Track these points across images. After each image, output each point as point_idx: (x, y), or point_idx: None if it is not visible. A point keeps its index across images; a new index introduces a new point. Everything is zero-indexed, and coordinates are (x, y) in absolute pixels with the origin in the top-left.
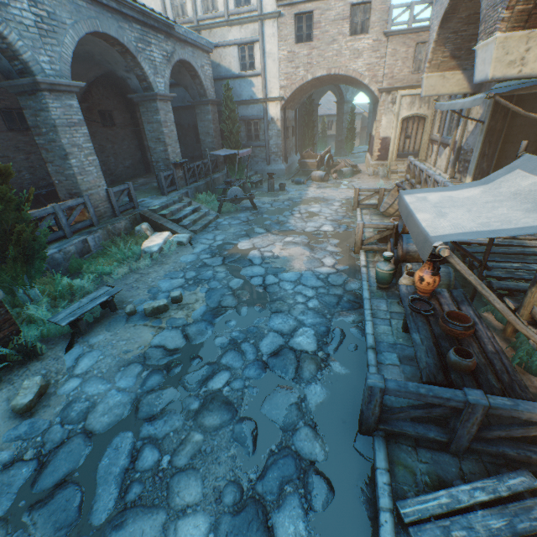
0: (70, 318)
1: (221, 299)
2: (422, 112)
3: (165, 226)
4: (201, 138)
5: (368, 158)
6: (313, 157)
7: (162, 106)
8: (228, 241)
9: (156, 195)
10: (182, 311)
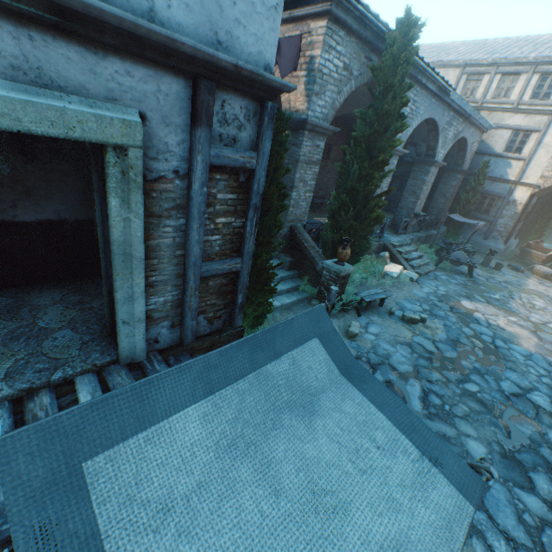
0: (368, 298)
1: (458, 337)
2: None
3: (399, 260)
4: (434, 197)
5: None
6: (542, 250)
7: (432, 170)
8: (451, 294)
9: (390, 233)
10: (427, 330)
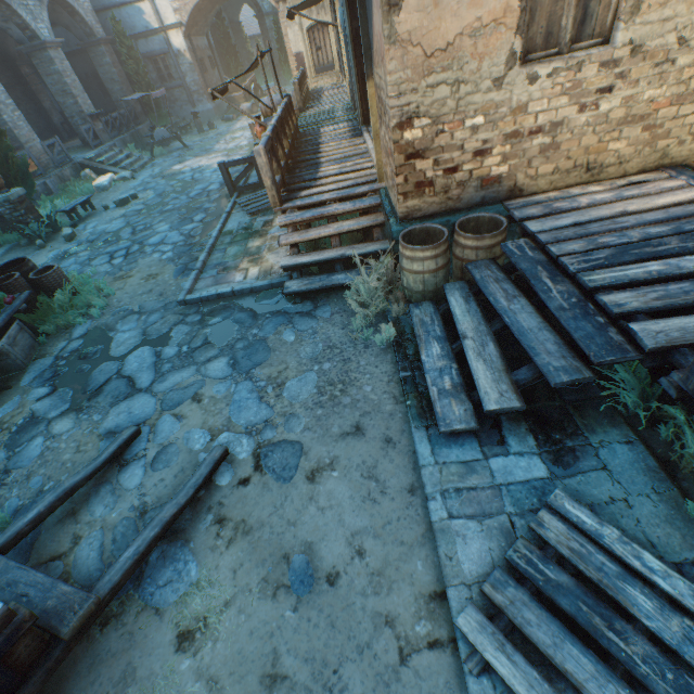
0: (69, 208)
1: (165, 190)
2: (322, 19)
3: (107, 170)
4: (108, 88)
5: None
6: (238, 89)
7: (55, 55)
8: (165, 169)
9: (86, 151)
10: (141, 201)
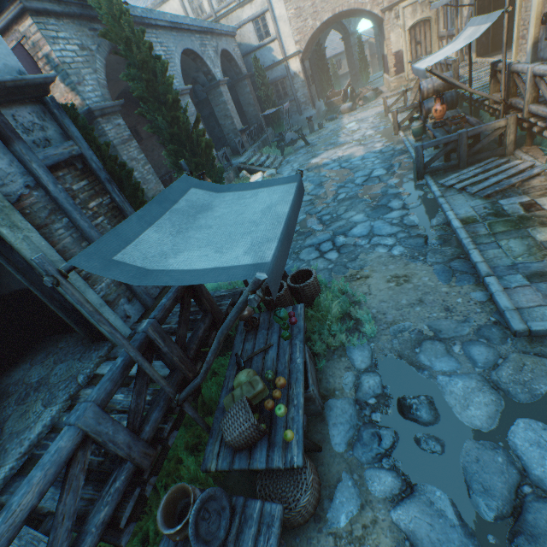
0: None
1: (321, 180)
2: (425, 15)
3: (256, 170)
4: (245, 110)
5: (386, 77)
6: (337, 94)
7: (223, 90)
8: (303, 163)
9: (236, 158)
10: None
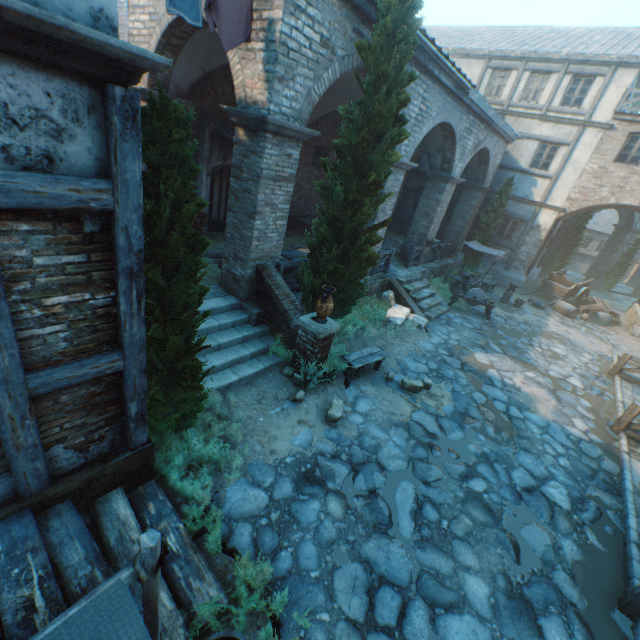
0: (359, 363)
1: (467, 408)
2: None
3: (406, 301)
4: (452, 219)
5: (639, 312)
6: (565, 283)
7: (448, 188)
8: (464, 345)
9: (398, 264)
10: (431, 400)
